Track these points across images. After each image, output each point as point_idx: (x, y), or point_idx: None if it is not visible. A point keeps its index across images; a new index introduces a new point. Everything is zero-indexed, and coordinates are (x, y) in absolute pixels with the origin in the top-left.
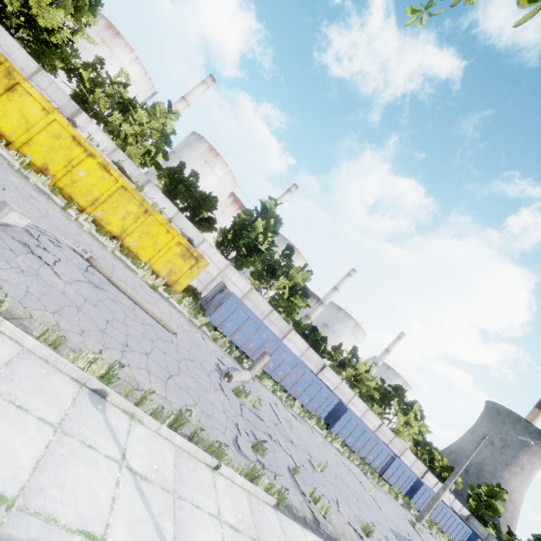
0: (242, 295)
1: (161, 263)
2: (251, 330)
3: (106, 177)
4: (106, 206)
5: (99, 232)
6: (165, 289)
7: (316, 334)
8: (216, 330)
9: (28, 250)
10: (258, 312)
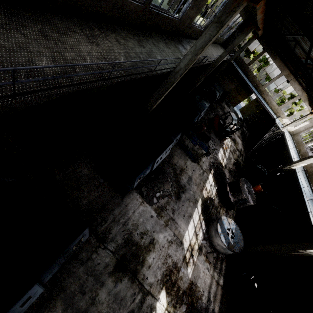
0: None
1: None
2: None
3: None
4: None
5: None
6: None
7: None
8: None
9: None
10: None
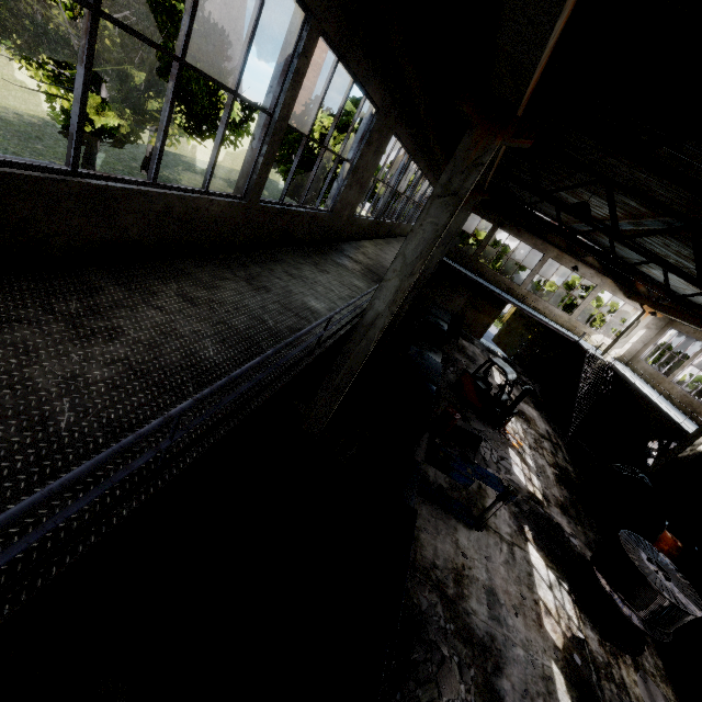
0: None
1: None
2: None
3: None
4: None
5: None
6: None
7: None
8: None
9: None
10: None
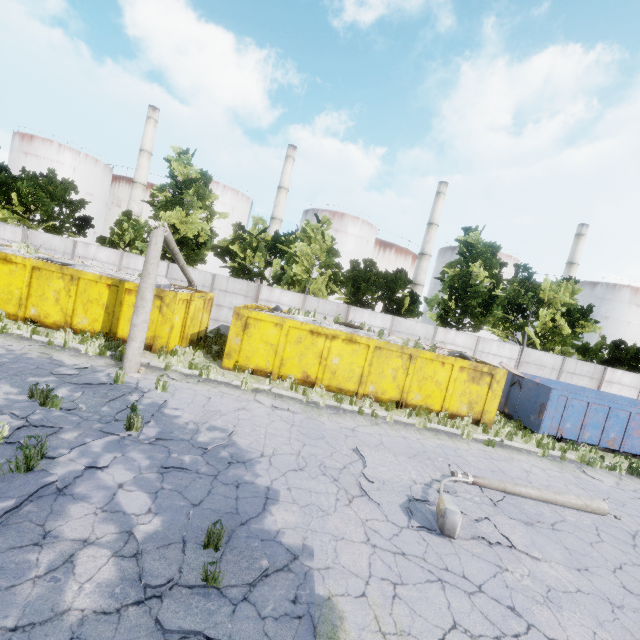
0: (514, 363)
1: (454, 401)
2: (600, 416)
3: (356, 349)
4: (372, 377)
5: (388, 410)
6: (483, 430)
7: (627, 349)
8: (557, 440)
9: (485, 543)
10: (546, 371)
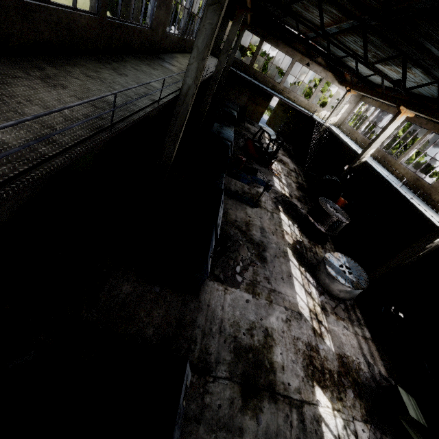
0: None
1: None
2: None
3: None
4: None
5: None
6: None
7: (429, 167)
8: None
9: None
10: None
